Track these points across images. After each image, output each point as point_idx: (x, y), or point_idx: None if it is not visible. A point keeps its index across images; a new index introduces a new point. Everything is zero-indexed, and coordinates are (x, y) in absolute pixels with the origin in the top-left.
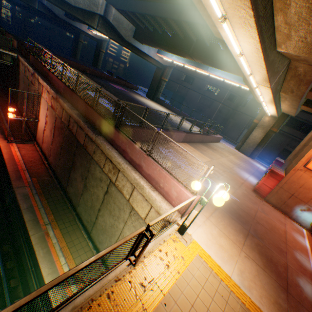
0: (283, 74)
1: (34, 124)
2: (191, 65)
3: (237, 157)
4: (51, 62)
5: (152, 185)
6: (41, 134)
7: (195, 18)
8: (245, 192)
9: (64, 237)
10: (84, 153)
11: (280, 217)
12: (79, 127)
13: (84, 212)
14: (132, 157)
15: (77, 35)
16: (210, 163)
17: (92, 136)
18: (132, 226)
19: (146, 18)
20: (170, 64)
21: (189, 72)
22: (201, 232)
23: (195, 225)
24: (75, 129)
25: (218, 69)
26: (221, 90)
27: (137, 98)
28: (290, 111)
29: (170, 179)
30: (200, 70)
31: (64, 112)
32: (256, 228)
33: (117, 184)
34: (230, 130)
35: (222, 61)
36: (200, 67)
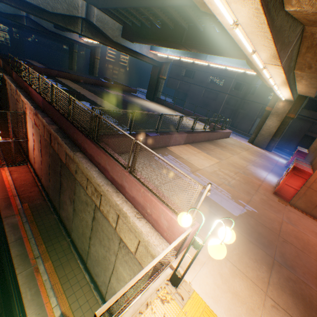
0: (296, 46)
1: (25, 143)
2: (187, 56)
3: (251, 152)
4: (29, 75)
5: (138, 211)
6: (32, 154)
7: (181, 0)
8: (264, 198)
9: (56, 271)
10: (68, 173)
11: (312, 226)
12: (59, 144)
13: (78, 239)
14: (113, 176)
15: (71, 46)
16: (218, 165)
17: (70, 153)
18: (123, 260)
19: (130, 13)
20: (166, 60)
21: (189, 66)
22: (206, 274)
23: (197, 264)
24: (56, 147)
25: (217, 57)
26: (226, 80)
27: (135, 101)
28: (309, 91)
29: (158, 204)
30: (198, 61)
31: (45, 129)
32: (284, 251)
33: (102, 209)
34: (240, 122)
35: (220, 45)
36: (198, 57)
